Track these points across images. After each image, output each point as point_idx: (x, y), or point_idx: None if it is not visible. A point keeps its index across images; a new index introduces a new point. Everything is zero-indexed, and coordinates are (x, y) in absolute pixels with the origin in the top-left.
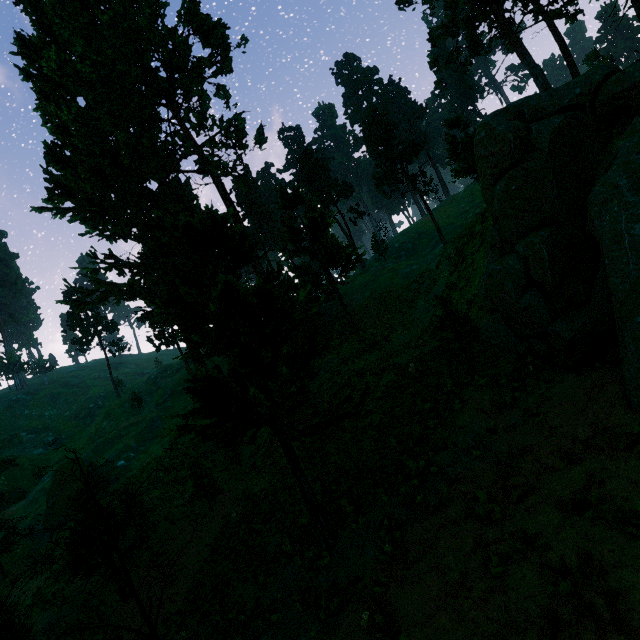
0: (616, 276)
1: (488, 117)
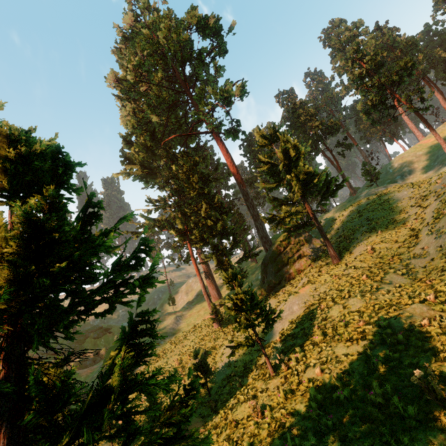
0: None
1: None
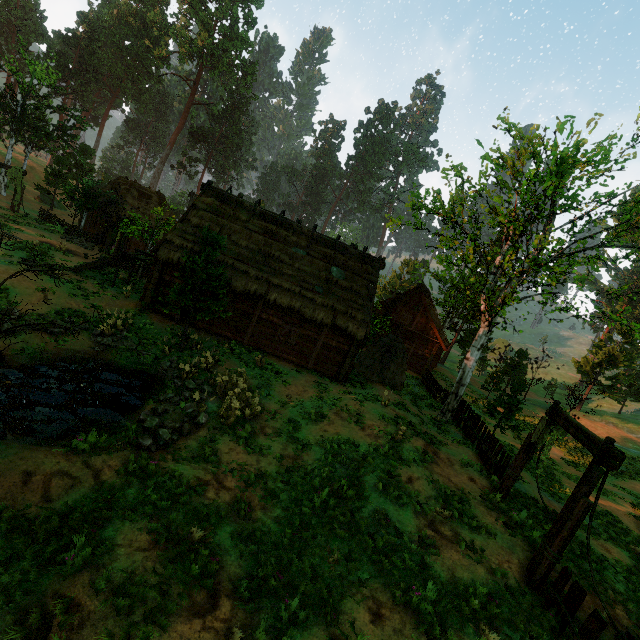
0: None
1: None
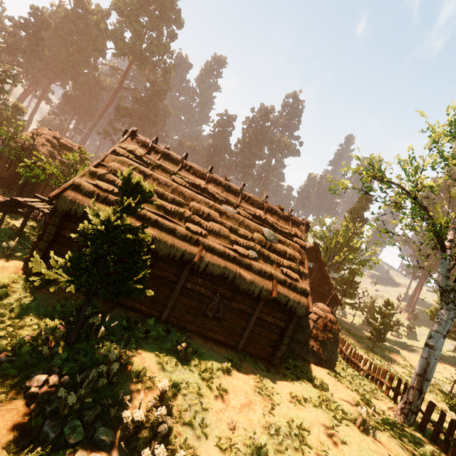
0: None
1: None
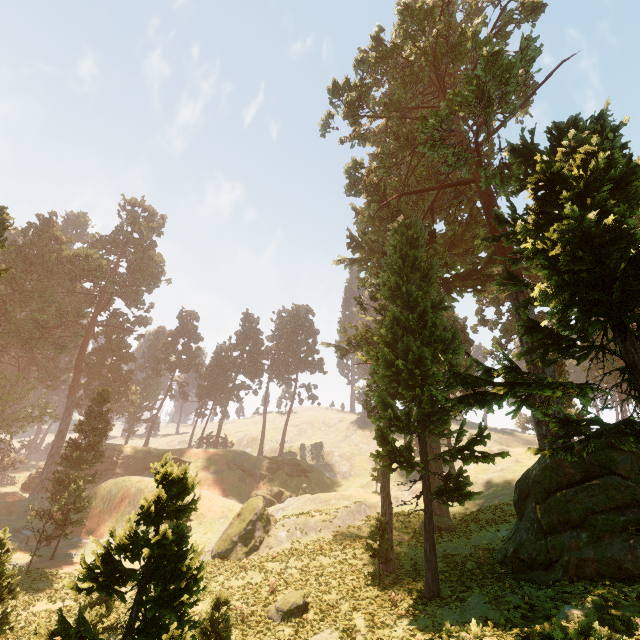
0: None
1: None
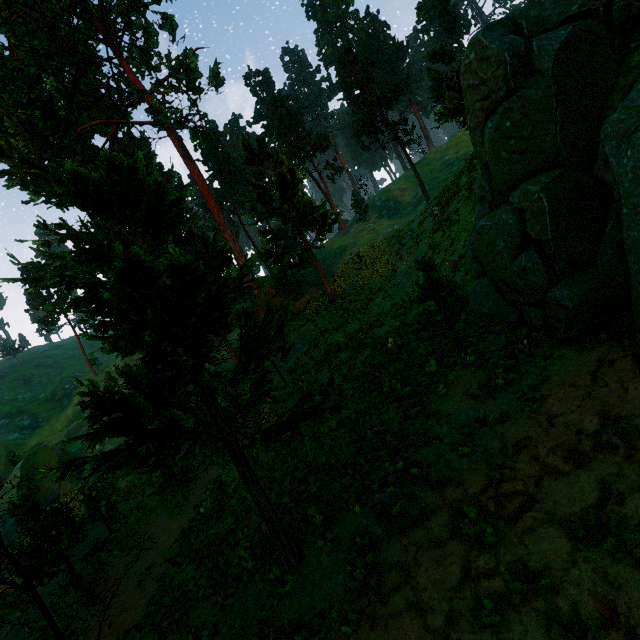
0: (638, 229)
1: (479, 33)
